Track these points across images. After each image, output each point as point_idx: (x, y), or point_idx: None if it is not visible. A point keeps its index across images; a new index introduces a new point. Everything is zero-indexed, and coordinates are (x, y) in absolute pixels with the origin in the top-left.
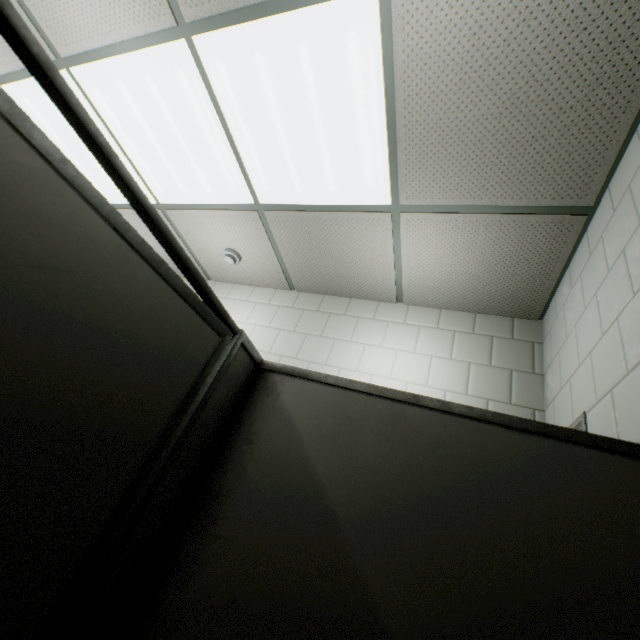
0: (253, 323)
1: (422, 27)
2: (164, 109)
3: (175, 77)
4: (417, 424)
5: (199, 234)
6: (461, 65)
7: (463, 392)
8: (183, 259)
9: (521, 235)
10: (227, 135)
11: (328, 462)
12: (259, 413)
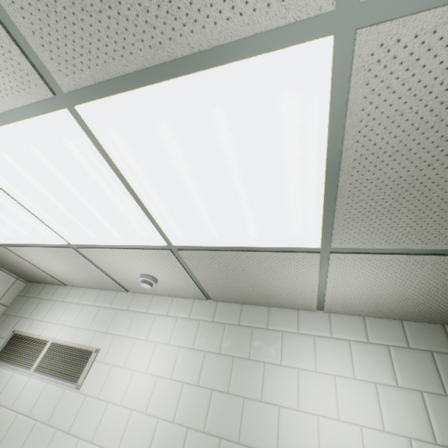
0: (176, 344)
1: (397, 79)
2: (57, 174)
3: (63, 146)
4: None
5: (113, 264)
6: (447, 120)
7: (431, 440)
8: None
9: None
10: (131, 193)
11: None
12: None
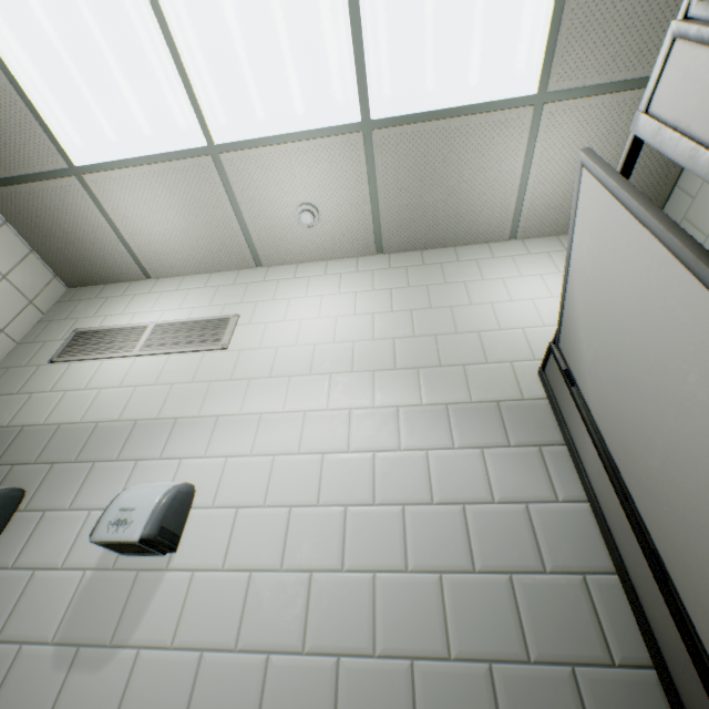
0: (350, 291)
1: None
2: None
3: None
4: None
5: (264, 188)
6: None
7: None
8: None
9: None
10: (351, 14)
11: None
12: None
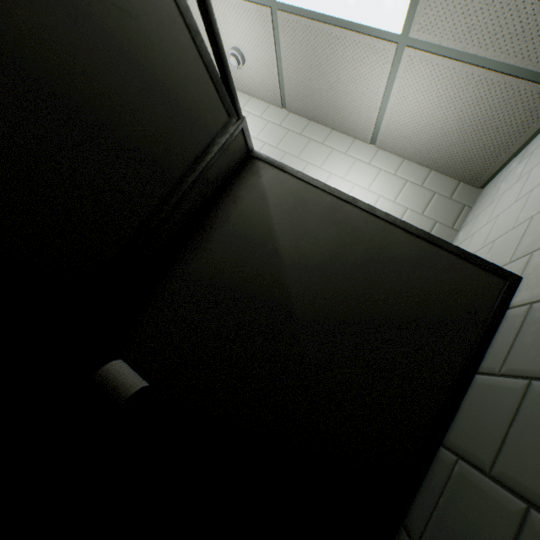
0: None
1: None
2: None
3: None
4: (349, 217)
5: None
6: None
7: None
8: (215, 34)
9: (504, 101)
10: None
11: (283, 225)
12: (244, 186)
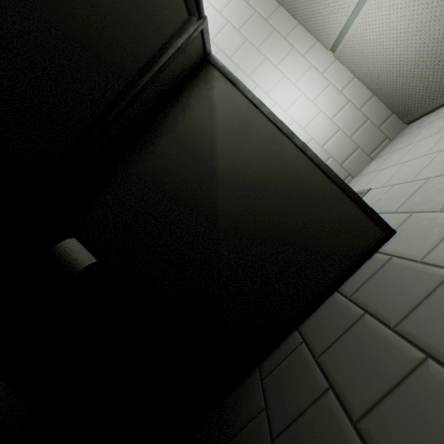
0: (208, 0)
1: None
2: None
3: None
4: (283, 150)
5: None
6: None
7: (321, 145)
8: None
9: None
10: None
11: (225, 145)
12: (195, 94)
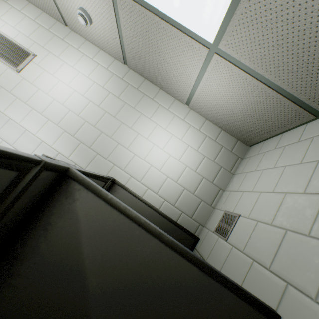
0: (93, 79)
1: None
2: None
3: None
4: (154, 251)
5: None
6: None
7: (194, 170)
8: None
9: (274, 107)
10: None
11: (94, 259)
12: (57, 210)
